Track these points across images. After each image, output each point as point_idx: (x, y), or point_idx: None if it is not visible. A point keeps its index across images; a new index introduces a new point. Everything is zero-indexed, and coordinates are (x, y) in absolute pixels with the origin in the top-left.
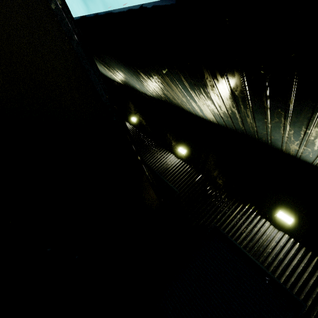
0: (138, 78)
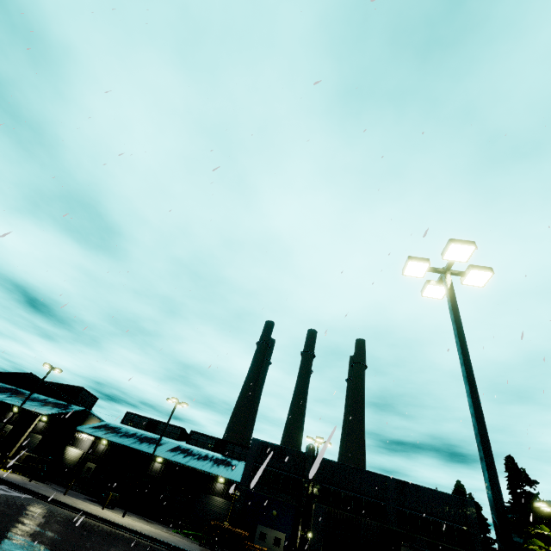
0: None
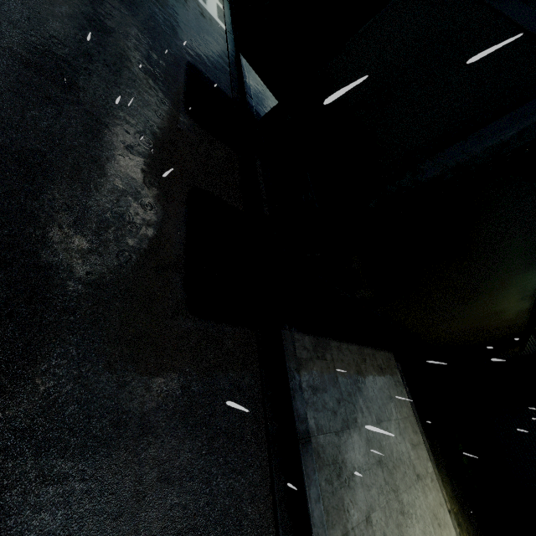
0: None
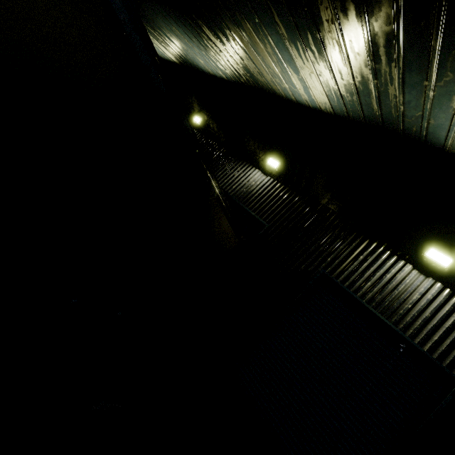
0: (200, 41)
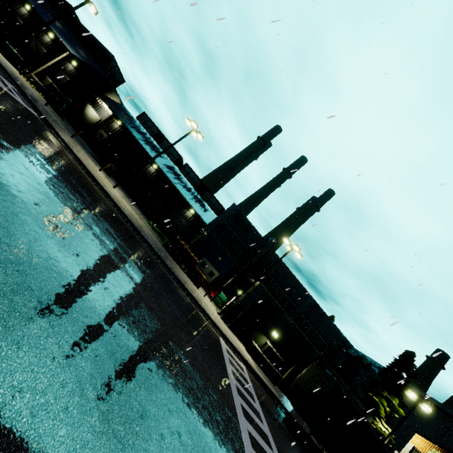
0: None
